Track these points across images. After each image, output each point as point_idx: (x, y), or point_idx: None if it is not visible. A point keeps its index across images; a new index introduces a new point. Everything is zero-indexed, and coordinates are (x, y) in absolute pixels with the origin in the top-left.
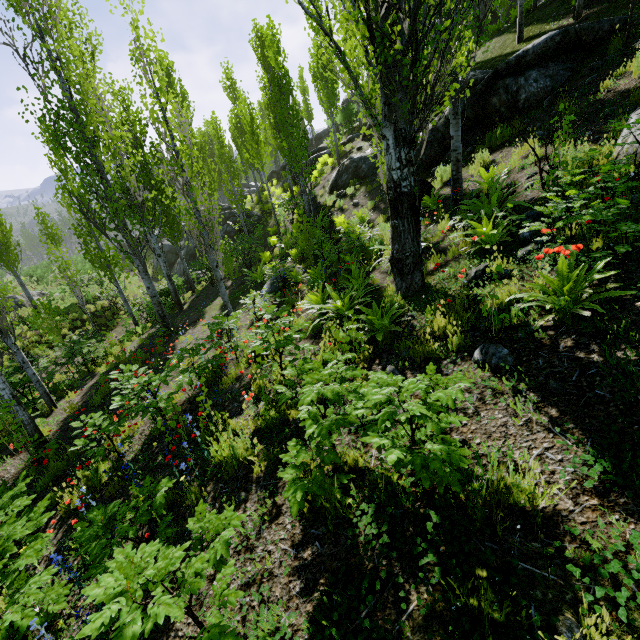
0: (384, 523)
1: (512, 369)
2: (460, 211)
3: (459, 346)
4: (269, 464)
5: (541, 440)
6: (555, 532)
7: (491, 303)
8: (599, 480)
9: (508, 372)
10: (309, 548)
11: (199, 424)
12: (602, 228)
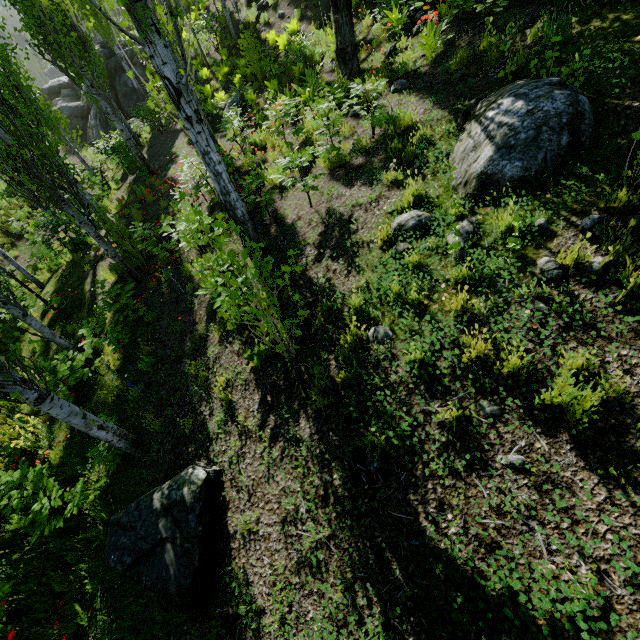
0: (362, 151)
1: (408, 89)
2: (378, 6)
3: (384, 89)
4: (301, 172)
5: (416, 105)
6: (417, 124)
7: (399, 65)
8: (431, 106)
9: (406, 90)
10: (334, 175)
11: (251, 172)
12: (449, 0)
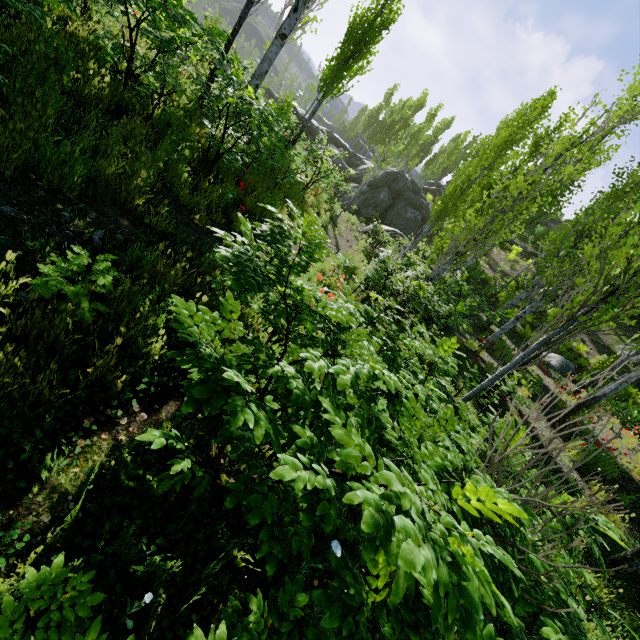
0: None
1: None
2: None
3: None
4: None
5: None
6: None
7: None
8: None
9: None
10: None
11: None
12: None
